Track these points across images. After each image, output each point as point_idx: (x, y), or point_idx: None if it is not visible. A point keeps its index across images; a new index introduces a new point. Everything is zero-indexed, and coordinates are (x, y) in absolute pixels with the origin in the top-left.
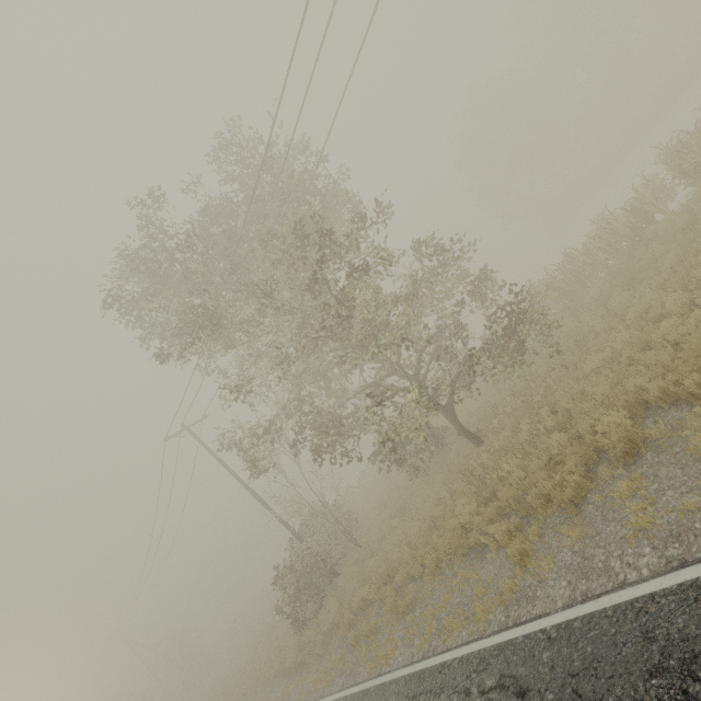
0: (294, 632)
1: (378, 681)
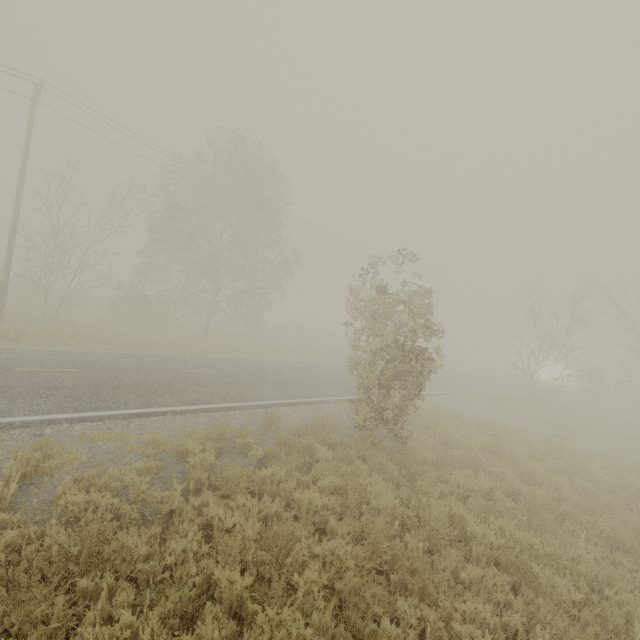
0: None
1: (213, 356)
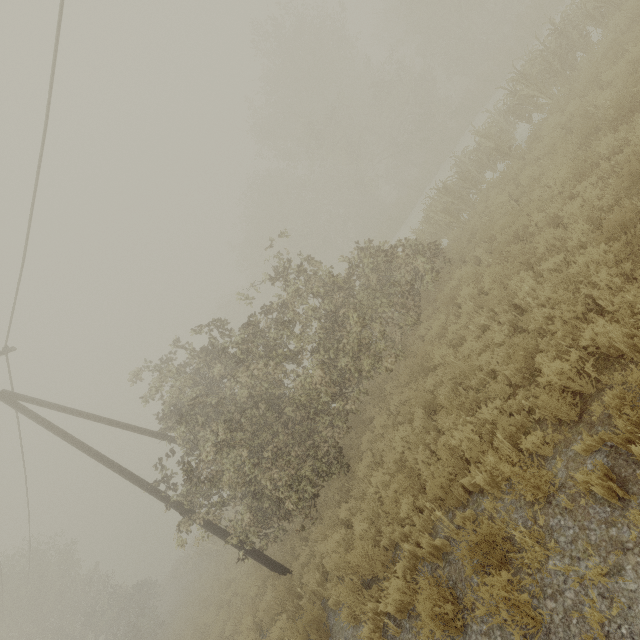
0: None
1: None
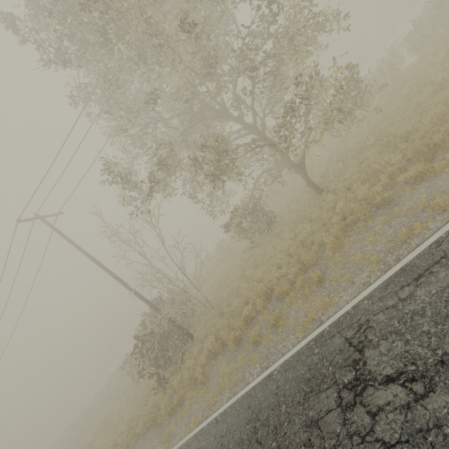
0: (154, 393)
1: (331, 320)
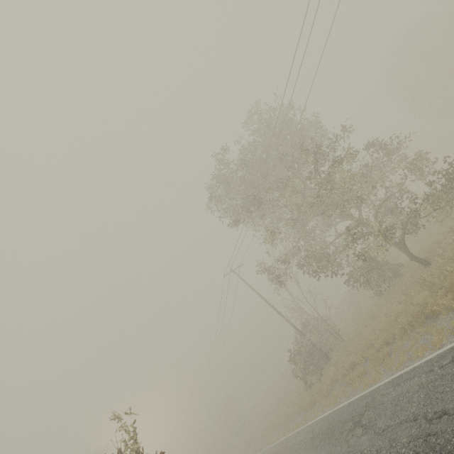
0: (305, 390)
1: (370, 389)
